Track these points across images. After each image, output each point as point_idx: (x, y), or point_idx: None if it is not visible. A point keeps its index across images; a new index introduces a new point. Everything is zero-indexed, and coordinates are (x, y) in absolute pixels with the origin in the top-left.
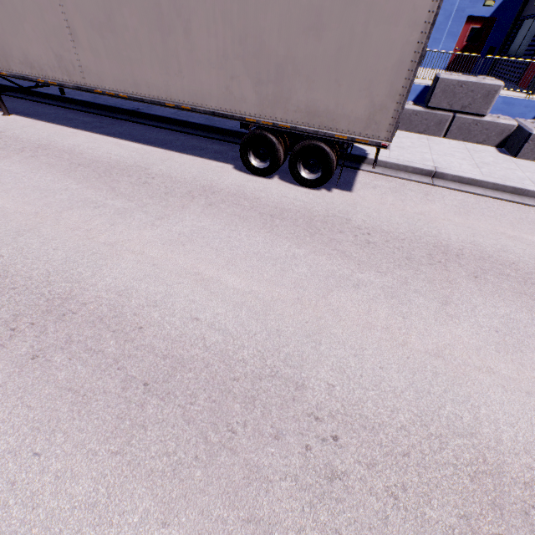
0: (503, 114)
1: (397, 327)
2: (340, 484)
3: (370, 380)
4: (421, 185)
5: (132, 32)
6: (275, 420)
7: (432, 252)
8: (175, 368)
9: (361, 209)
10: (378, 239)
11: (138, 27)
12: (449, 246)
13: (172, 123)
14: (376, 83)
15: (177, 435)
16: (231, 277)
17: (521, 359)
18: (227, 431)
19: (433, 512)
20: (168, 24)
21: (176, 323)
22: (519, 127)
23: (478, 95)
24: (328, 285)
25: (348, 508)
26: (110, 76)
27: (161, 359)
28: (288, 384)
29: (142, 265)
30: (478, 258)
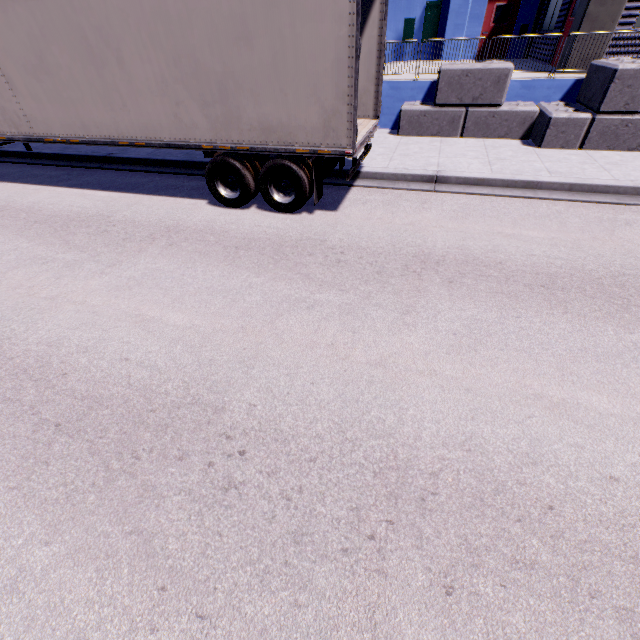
0: (526, 101)
1: (343, 342)
2: (235, 493)
3: (297, 396)
4: (421, 194)
5: (67, 70)
6: (184, 443)
7: (409, 262)
8: (92, 407)
9: (342, 228)
10: (351, 257)
11: (71, 64)
12: (431, 254)
13: (148, 164)
14: (321, 86)
15: (79, 467)
16: (174, 315)
17: (472, 358)
18: (131, 458)
19: (324, 508)
20: (100, 57)
21: (104, 365)
22: (541, 112)
23: (488, 83)
24: (280, 310)
25: (236, 513)
26: (57, 121)
27: (80, 401)
28: (207, 410)
29: (81, 314)
30: (461, 263)
